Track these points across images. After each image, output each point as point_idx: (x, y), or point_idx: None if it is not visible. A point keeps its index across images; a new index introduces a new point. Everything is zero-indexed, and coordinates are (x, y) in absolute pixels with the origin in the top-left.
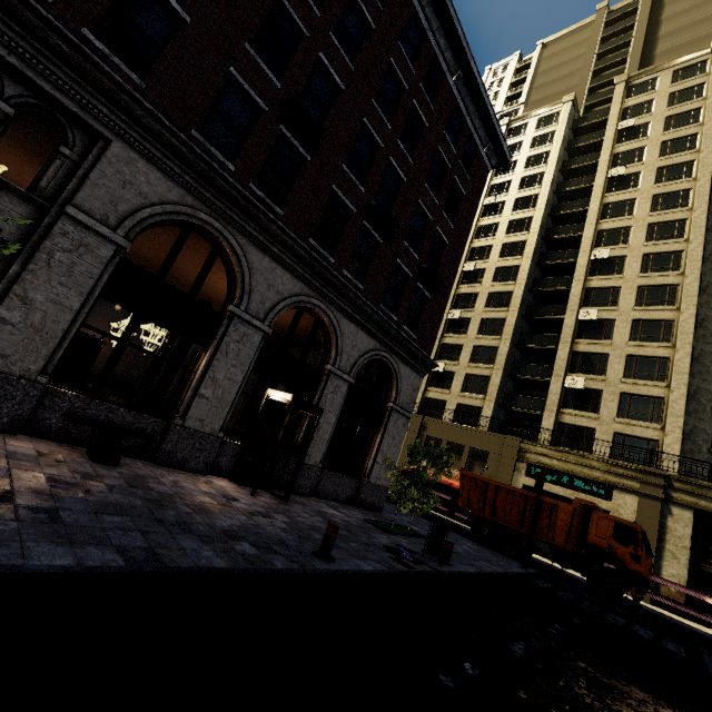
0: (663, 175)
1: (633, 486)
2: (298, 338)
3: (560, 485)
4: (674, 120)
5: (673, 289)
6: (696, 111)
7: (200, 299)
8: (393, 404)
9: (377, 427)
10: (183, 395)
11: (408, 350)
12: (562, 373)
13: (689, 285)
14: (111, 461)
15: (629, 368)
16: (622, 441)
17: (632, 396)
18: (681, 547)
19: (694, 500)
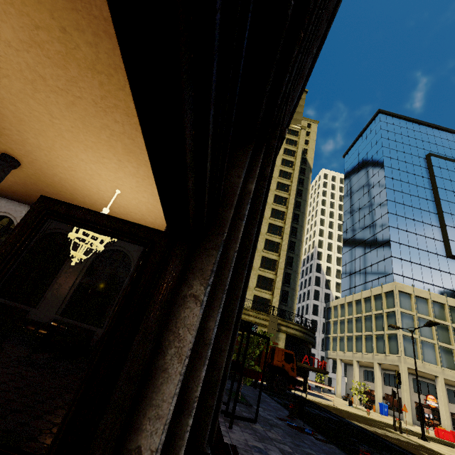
0: (281, 174)
1: (266, 325)
2: None
3: None
4: (287, 151)
5: (281, 229)
6: (294, 152)
7: (6, 154)
8: None
9: None
10: None
11: None
12: None
13: (287, 229)
14: None
15: (262, 263)
16: (257, 299)
17: (262, 277)
18: None
19: (286, 329)
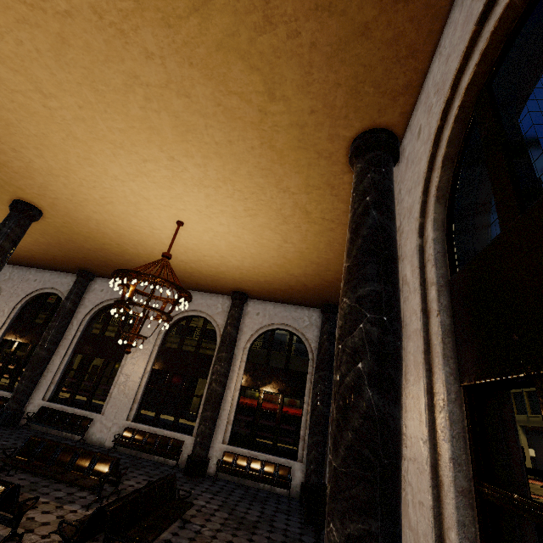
0: None
1: None
2: (184, 277)
3: None
4: None
5: None
6: None
7: (18, 200)
8: None
9: None
10: None
11: None
12: None
13: None
14: None
15: None
16: None
17: None
18: None
19: None
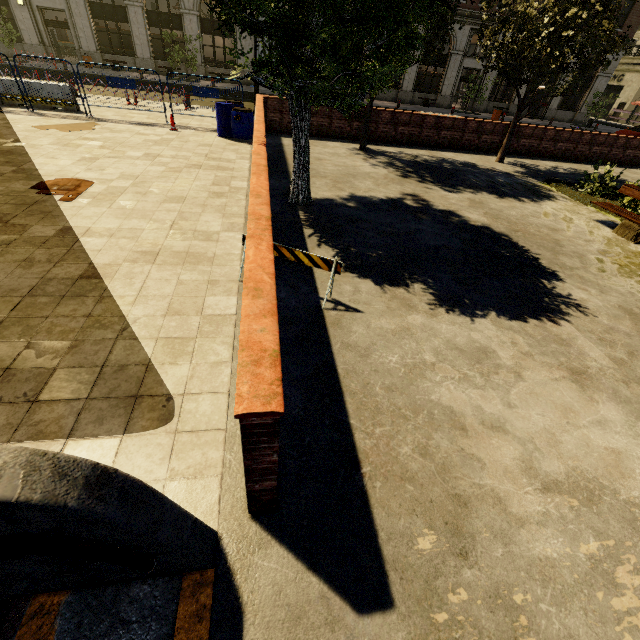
0: None
1: None
2: None
3: None
4: None
5: None
6: None
7: None
8: (599, 73)
9: (588, 87)
10: (513, 96)
11: None
12: None
13: None
14: (501, 115)
15: None
16: None
17: None
18: None
19: None
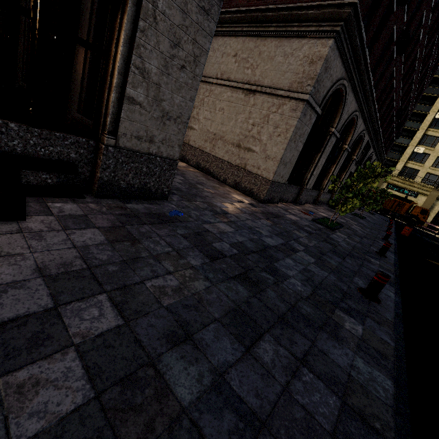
0: None
1: (426, 194)
2: None
3: (398, 192)
4: None
5: None
6: None
7: None
8: None
9: None
10: None
11: (382, 161)
12: (415, 144)
13: None
14: None
15: None
16: (428, 176)
17: None
18: (433, 213)
19: None
